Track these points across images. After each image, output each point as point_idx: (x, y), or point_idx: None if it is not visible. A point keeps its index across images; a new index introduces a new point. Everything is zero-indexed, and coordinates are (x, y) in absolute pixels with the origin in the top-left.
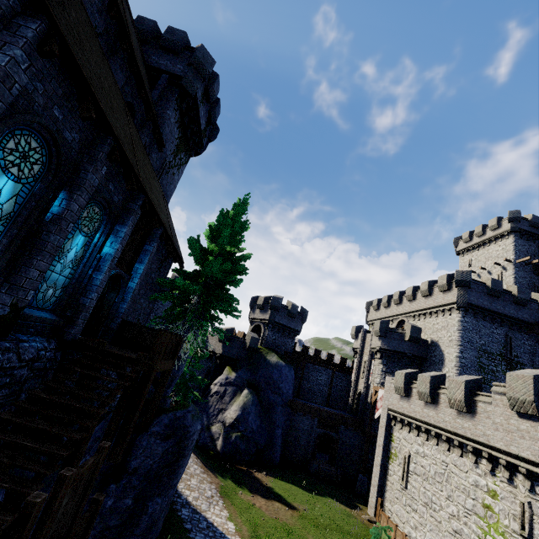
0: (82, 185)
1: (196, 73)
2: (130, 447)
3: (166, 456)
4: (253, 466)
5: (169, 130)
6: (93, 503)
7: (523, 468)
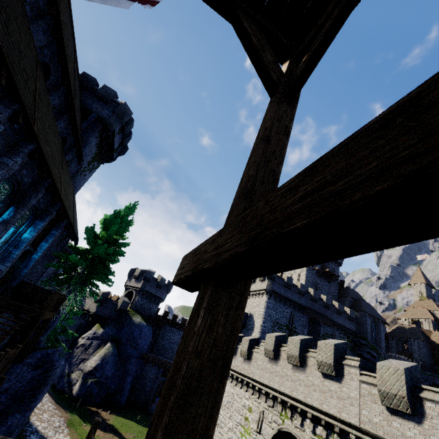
0: (26, 205)
1: (117, 118)
2: (5, 373)
3: (32, 381)
4: (101, 407)
5: (89, 149)
6: (1, 379)
7: (264, 390)
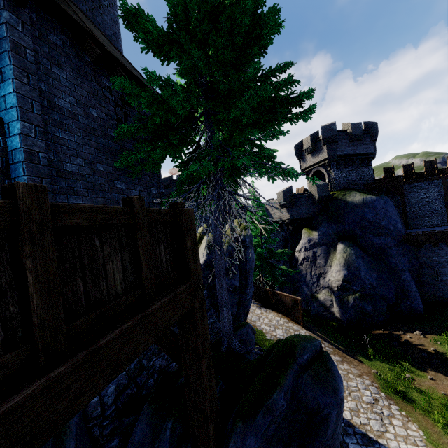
0: None
1: None
2: None
3: None
4: (395, 326)
5: None
6: None
7: None
